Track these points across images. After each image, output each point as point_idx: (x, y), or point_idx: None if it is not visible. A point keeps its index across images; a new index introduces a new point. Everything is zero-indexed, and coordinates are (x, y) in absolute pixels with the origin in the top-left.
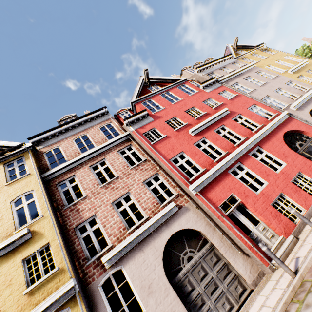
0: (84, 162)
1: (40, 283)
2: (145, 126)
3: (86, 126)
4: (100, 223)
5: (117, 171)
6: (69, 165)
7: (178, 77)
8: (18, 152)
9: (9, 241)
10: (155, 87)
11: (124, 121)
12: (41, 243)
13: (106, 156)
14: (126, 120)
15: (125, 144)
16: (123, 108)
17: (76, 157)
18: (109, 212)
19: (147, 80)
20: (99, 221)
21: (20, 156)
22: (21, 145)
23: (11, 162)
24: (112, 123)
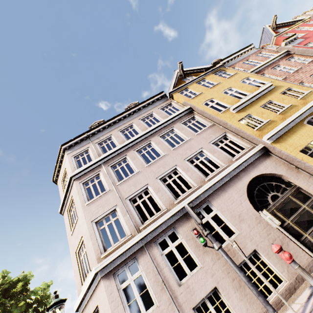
0: (264, 68)
1: (304, 96)
2: (301, 43)
3: (243, 56)
4: (310, 83)
5: (296, 66)
6: (255, 70)
7: (301, 18)
8: (215, 68)
9: (265, 87)
10: (281, 29)
11: (282, 43)
12: (284, 88)
13: (278, 63)
14: (286, 40)
15: (287, 56)
16: (263, 45)
17: (258, 65)
18: (312, 79)
19: (275, 25)
20: (307, 84)
21: (218, 70)
22: (218, 63)
23: (215, 73)
24: (263, 52)
